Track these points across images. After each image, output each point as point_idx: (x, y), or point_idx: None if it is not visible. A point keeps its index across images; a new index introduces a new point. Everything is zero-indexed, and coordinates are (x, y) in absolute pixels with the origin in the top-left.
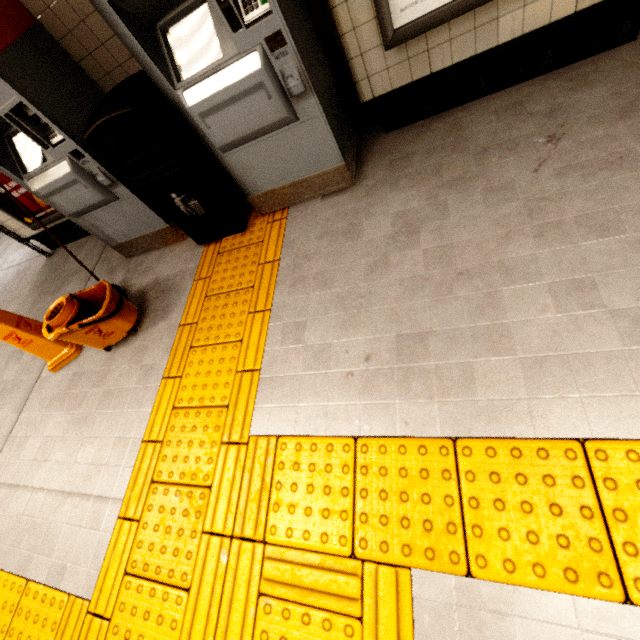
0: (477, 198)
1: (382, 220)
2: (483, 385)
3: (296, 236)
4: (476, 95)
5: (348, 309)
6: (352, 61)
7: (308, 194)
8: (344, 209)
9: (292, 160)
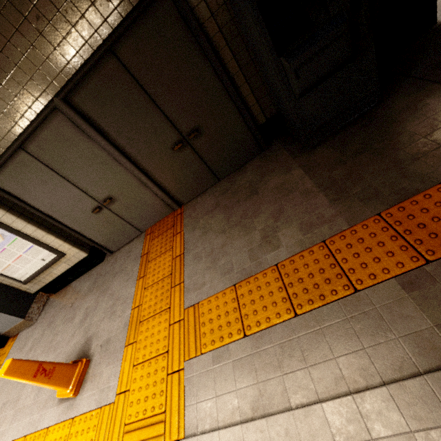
0: (49, 332)
1: (30, 342)
2: (4, 424)
3: (12, 350)
4: (73, 280)
5: (1, 390)
6: (18, 288)
7: (22, 328)
8: (28, 335)
9: (5, 323)
